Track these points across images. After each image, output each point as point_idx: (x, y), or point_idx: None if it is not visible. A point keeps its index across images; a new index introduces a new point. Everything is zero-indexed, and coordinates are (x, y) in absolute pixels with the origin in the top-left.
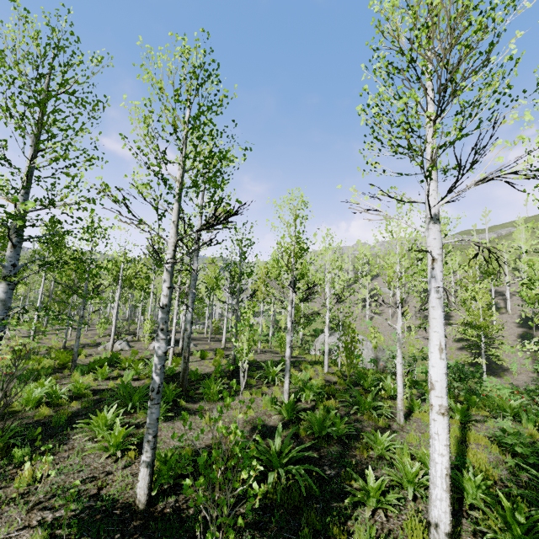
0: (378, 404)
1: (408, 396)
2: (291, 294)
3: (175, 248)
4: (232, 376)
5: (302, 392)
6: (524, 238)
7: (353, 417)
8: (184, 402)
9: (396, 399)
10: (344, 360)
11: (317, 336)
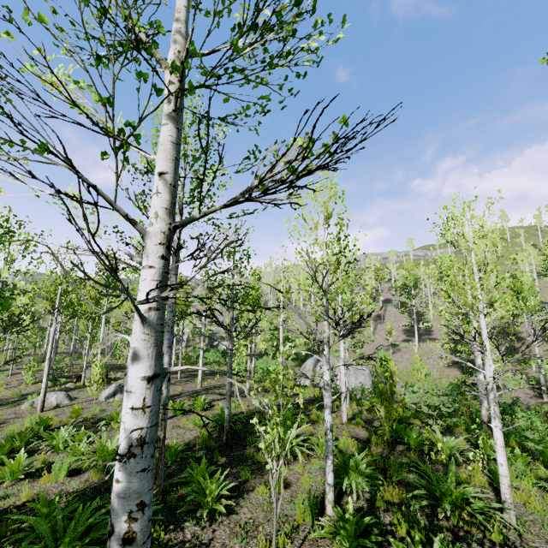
0: (471, 494)
1: (485, 463)
2: (327, 328)
3: (167, 252)
4: (226, 446)
5: (347, 477)
6: (489, 252)
7: (443, 524)
8: (160, 532)
9: (459, 463)
10: (382, 410)
11: (299, 360)
